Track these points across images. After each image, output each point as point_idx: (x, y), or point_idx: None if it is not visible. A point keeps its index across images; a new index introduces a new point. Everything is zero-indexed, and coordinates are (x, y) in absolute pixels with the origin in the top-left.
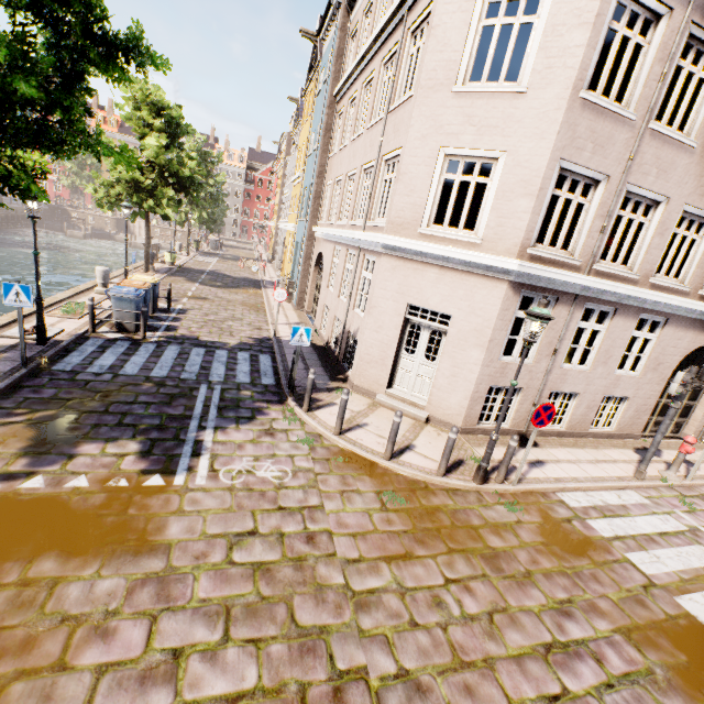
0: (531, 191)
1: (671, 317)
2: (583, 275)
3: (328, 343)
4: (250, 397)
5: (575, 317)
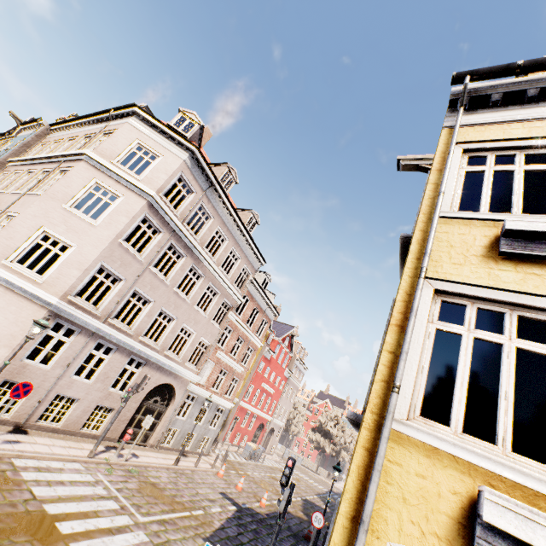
0: (82, 268)
1: (149, 361)
2: (99, 321)
3: None
4: None
5: (90, 345)
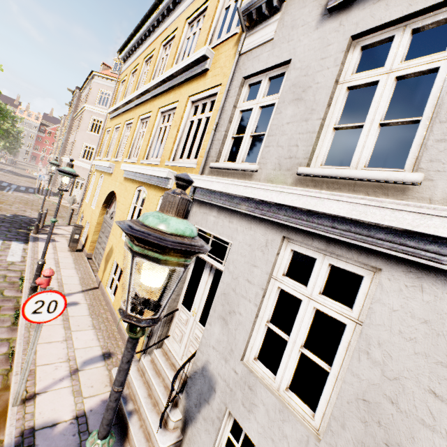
0: None
1: None
2: None
3: (58, 191)
4: (24, 191)
5: None
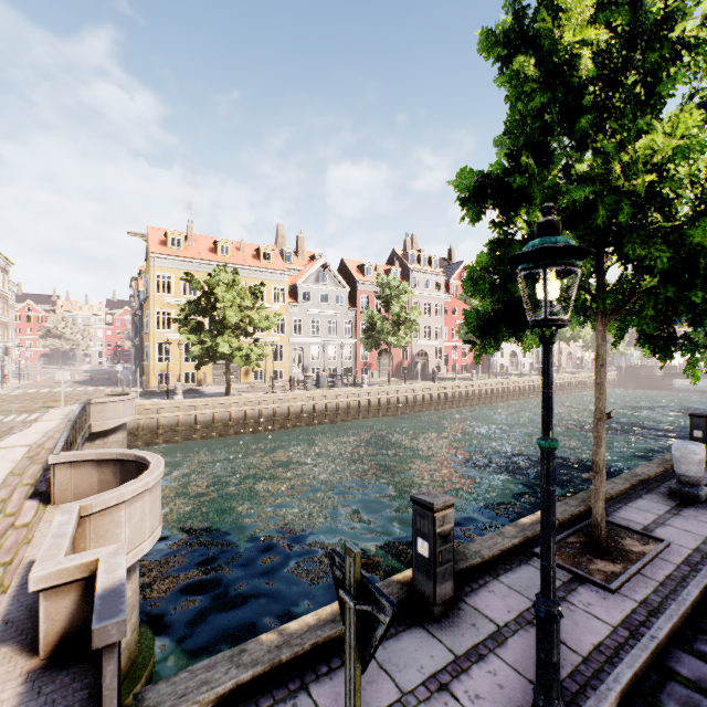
0: None
1: None
2: None
3: None
4: None
5: None
